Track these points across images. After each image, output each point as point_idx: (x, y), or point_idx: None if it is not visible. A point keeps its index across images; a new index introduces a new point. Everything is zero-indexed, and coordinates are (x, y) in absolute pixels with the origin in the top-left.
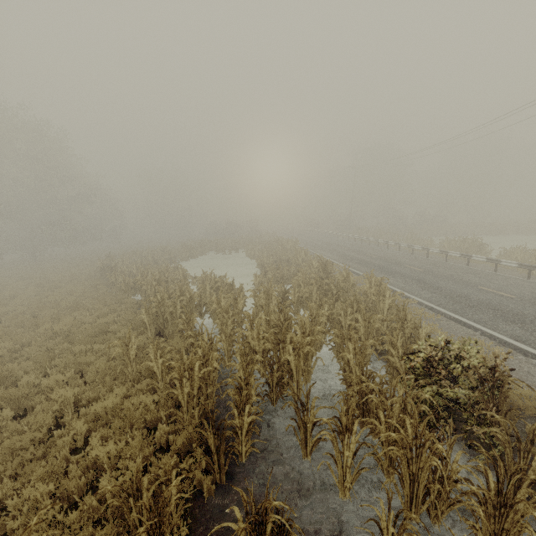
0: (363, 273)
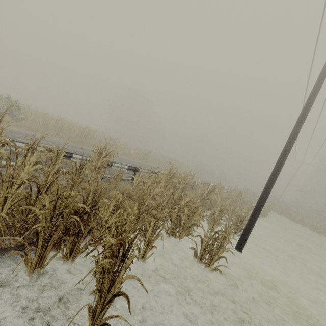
0: (143, 162)
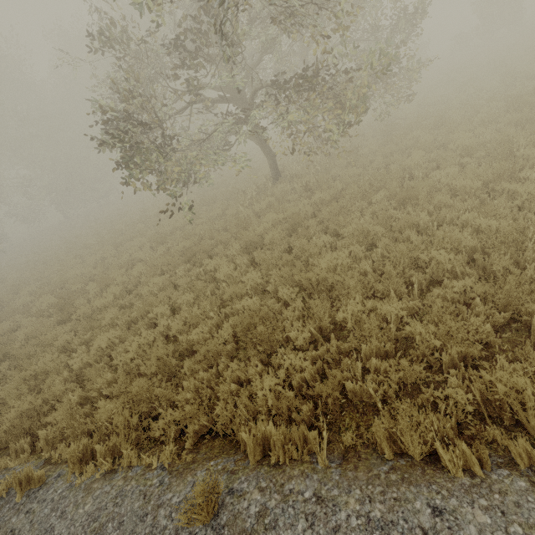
0: None
